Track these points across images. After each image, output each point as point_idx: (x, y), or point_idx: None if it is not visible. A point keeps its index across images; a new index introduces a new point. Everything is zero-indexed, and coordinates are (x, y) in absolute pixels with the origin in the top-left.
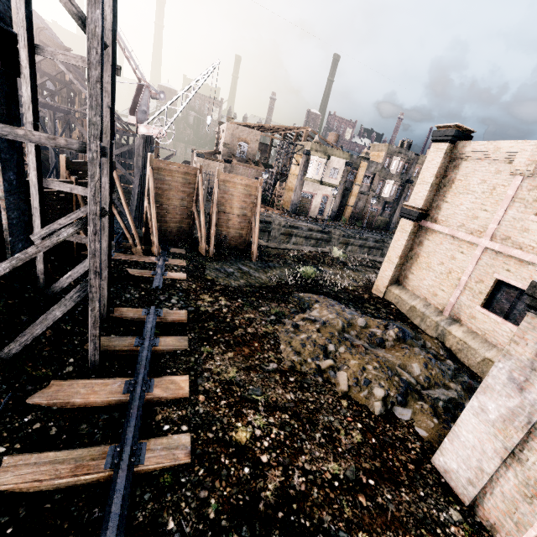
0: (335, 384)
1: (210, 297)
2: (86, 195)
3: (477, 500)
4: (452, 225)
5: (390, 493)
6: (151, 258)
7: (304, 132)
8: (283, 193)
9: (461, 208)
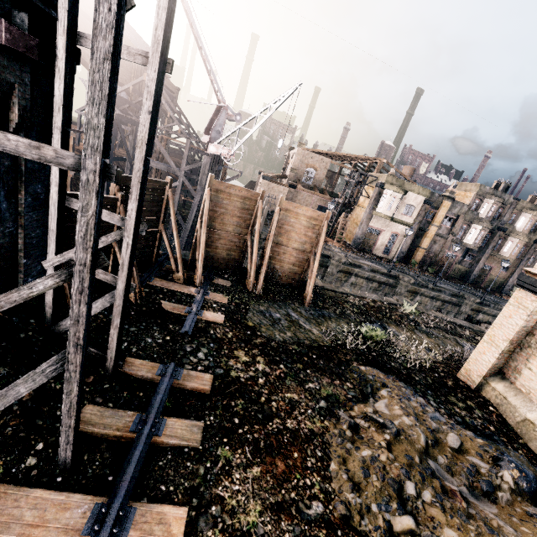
0: None
1: (246, 355)
2: (110, 221)
3: None
4: None
5: None
6: (190, 289)
7: (379, 164)
8: (346, 225)
9: None
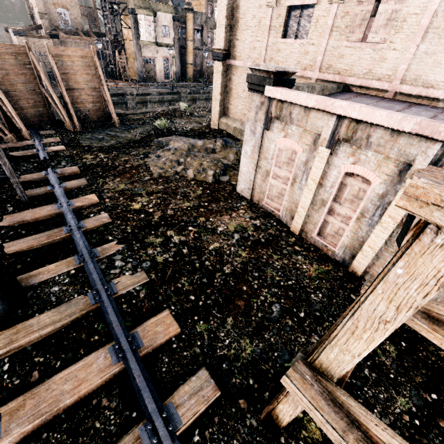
0: (187, 177)
1: (91, 156)
2: None
3: (253, 195)
4: (244, 58)
5: (215, 205)
6: (27, 142)
7: None
8: (125, 62)
9: (246, 43)
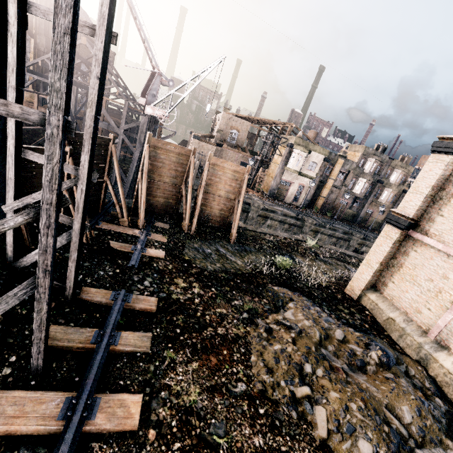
0: (311, 424)
1: (184, 282)
2: (64, 170)
3: None
4: (447, 241)
5: None
6: (135, 231)
7: (289, 128)
8: (264, 178)
9: None
